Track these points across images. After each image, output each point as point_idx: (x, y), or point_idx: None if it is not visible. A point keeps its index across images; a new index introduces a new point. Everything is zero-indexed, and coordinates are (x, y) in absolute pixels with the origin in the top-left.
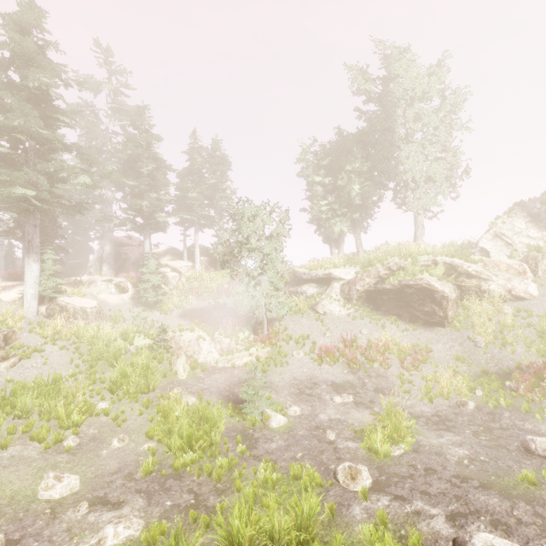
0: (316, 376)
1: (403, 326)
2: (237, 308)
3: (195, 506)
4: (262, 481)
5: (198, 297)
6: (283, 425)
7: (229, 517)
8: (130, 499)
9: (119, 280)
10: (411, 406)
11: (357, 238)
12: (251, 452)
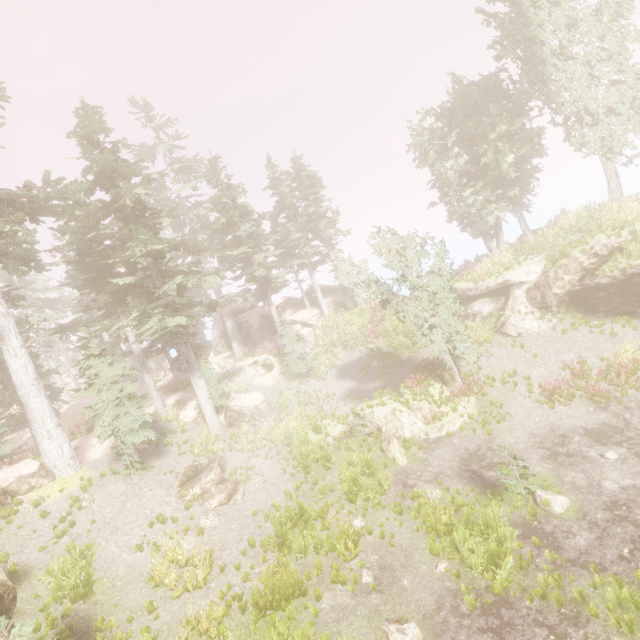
0: (556, 425)
1: None
2: (397, 351)
3: None
4: (616, 602)
5: (344, 348)
6: (568, 507)
7: None
8: None
9: (263, 359)
10: None
11: (519, 219)
12: (561, 555)
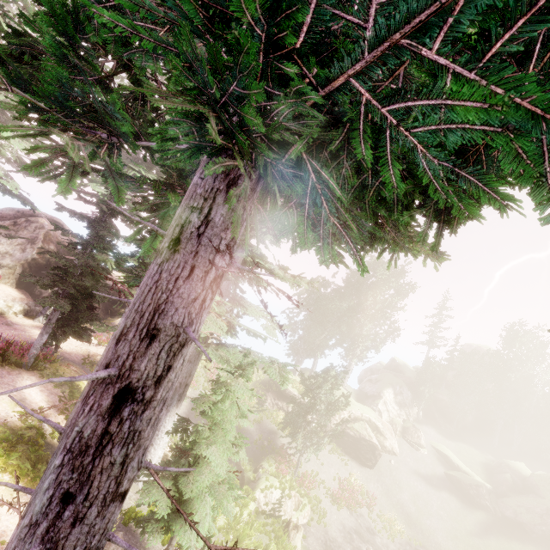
0: (344, 524)
1: (352, 463)
2: None
3: None
4: None
5: None
6: None
7: None
8: None
9: None
10: (388, 545)
11: (315, 362)
12: None
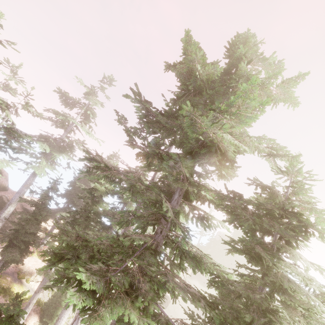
0: None
1: None
2: None
3: None
4: None
5: None
6: None
7: None
8: None
9: None
10: None
11: None
12: None
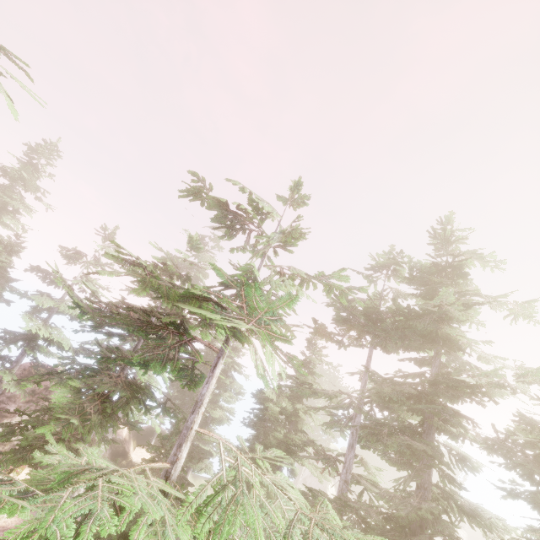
0: None
1: None
2: None
3: None
4: None
5: None
6: None
7: None
8: None
9: None
10: None
11: None
12: None
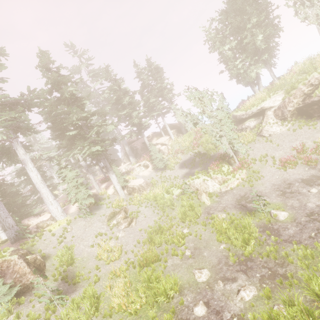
0: (287, 179)
1: None
2: (208, 152)
3: (273, 275)
4: (303, 256)
5: (182, 154)
6: (287, 217)
7: (311, 286)
8: (237, 275)
9: (143, 163)
10: None
11: (270, 72)
12: (280, 238)
